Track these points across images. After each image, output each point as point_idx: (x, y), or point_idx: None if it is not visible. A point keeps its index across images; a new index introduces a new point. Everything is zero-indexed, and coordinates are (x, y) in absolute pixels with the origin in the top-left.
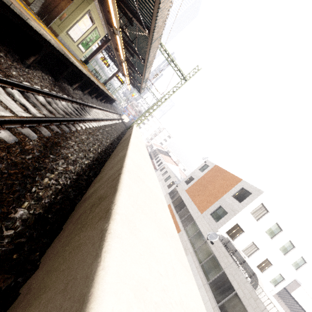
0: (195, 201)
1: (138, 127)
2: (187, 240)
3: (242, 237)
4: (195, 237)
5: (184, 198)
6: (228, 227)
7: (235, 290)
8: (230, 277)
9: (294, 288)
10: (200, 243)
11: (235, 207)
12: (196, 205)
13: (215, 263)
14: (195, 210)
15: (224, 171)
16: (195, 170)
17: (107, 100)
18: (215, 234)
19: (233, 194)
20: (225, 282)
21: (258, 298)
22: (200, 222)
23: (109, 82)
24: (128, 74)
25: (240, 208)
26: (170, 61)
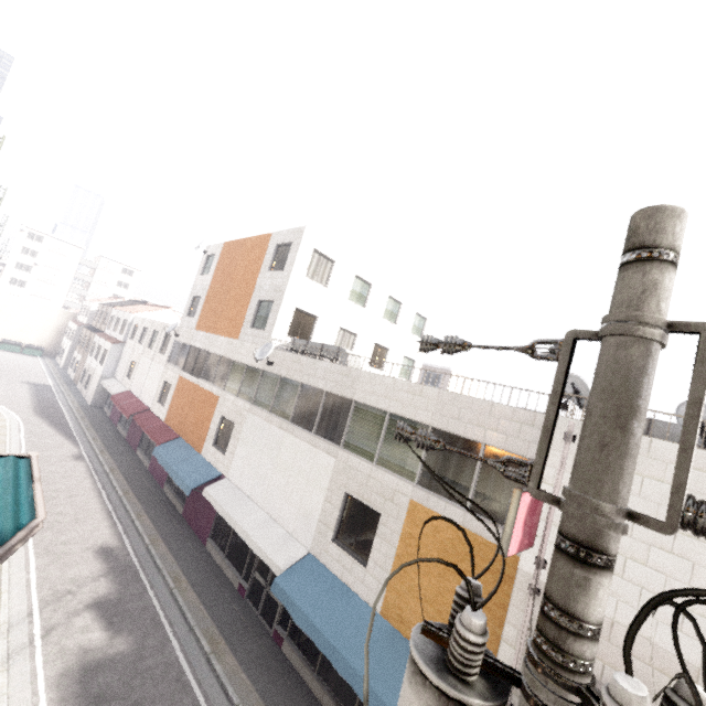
0: (219, 330)
1: None
2: (235, 399)
3: (320, 329)
4: (245, 382)
5: (199, 344)
6: (286, 322)
7: (325, 391)
8: (312, 381)
9: (447, 381)
10: (256, 383)
11: (280, 283)
12: (224, 336)
13: (287, 386)
14: (225, 344)
15: (241, 243)
16: (195, 281)
17: None
18: (268, 345)
19: (270, 267)
20: (310, 396)
21: (351, 369)
22: (241, 354)
23: None
24: None
25: (287, 278)
26: None
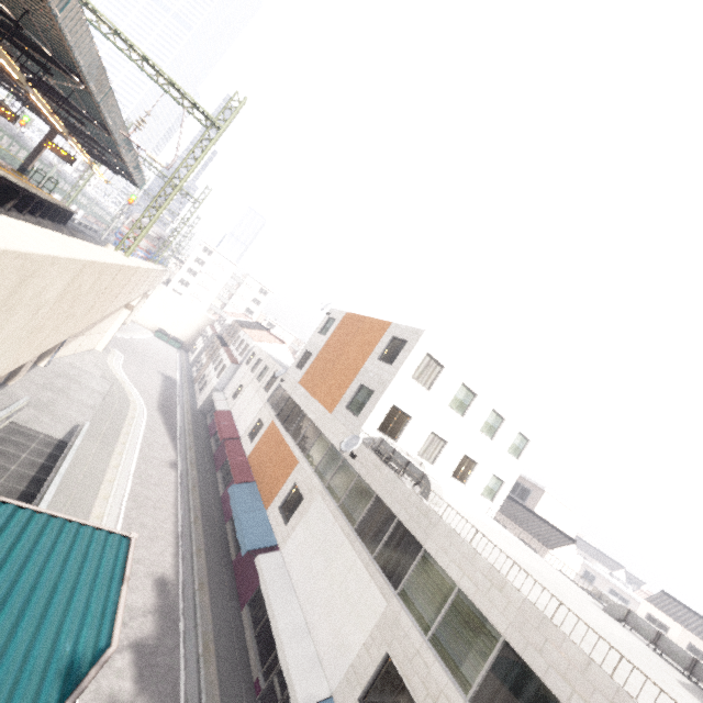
0: (317, 394)
1: (144, 265)
2: (311, 473)
3: (411, 429)
4: (325, 461)
5: (297, 399)
6: (380, 417)
7: (397, 517)
8: (387, 498)
9: (537, 500)
10: (335, 467)
11: (385, 377)
12: (320, 403)
13: (362, 489)
14: (319, 411)
15: (361, 319)
16: (312, 336)
17: (29, 204)
18: (356, 438)
19: (380, 355)
20: (381, 513)
21: (430, 509)
22: (330, 430)
23: (60, 177)
24: (83, 137)
25: (392, 375)
26: (166, 84)
